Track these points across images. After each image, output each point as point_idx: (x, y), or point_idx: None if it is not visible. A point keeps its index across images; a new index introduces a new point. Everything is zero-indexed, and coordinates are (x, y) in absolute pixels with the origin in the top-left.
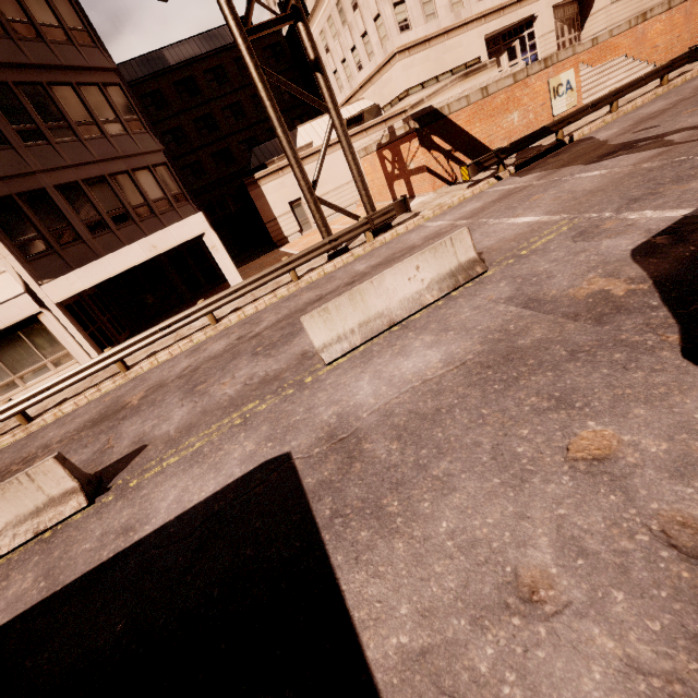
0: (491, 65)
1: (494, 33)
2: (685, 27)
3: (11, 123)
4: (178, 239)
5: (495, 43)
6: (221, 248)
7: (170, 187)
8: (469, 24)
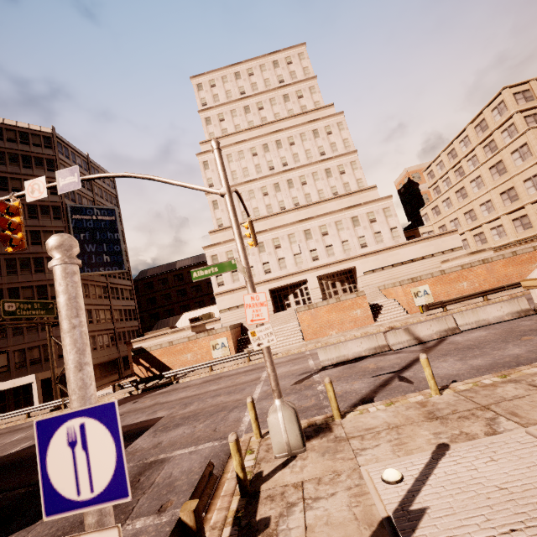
0: (188, 329)
1: (283, 285)
2: (313, 321)
3: (13, 330)
4: (23, 382)
5: (286, 289)
6: (37, 389)
7: None
8: (259, 284)
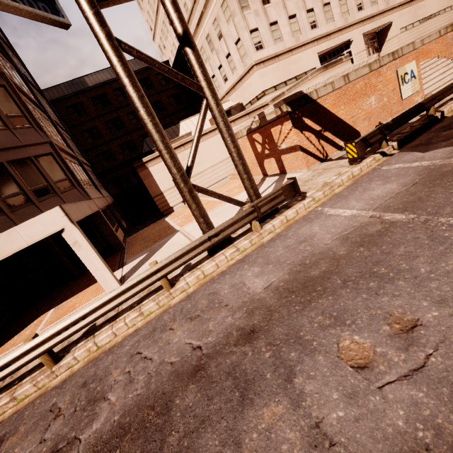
0: (345, 59)
1: (323, 52)
2: None
3: None
4: (28, 239)
5: (324, 59)
6: (85, 243)
7: (54, 174)
8: (306, 45)
